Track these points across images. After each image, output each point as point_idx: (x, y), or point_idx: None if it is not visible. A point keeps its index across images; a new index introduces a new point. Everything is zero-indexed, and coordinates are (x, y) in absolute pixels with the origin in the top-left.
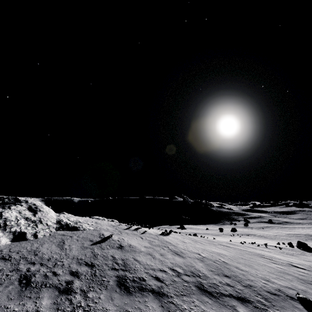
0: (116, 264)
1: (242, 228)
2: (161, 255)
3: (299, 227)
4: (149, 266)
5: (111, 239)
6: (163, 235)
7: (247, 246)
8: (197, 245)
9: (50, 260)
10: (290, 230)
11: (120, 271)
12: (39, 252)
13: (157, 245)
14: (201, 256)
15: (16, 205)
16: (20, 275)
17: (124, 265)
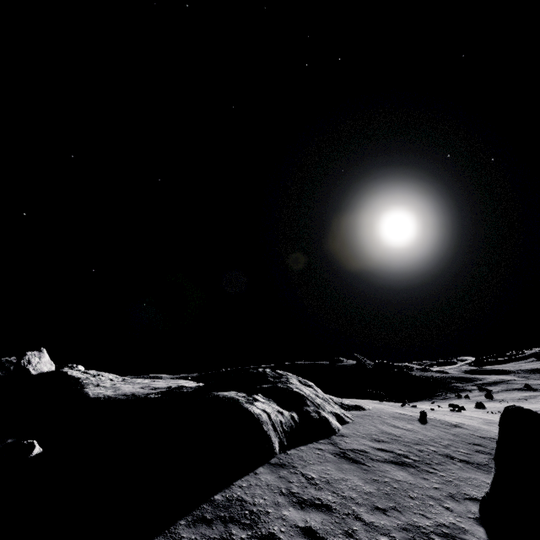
0: None
1: (489, 403)
2: None
3: None
4: None
5: (424, 417)
6: (457, 412)
7: None
8: None
9: (425, 440)
10: None
11: None
12: (393, 434)
13: (487, 422)
14: None
15: (289, 379)
16: (439, 455)
17: None
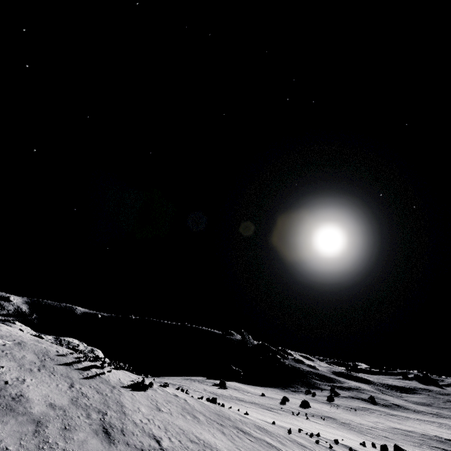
0: None
1: (322, 404)
2: (63, 428)
3: (415, 419)
4: None
5: None
6: (130, 389)
7: (292, 439)
8: (179, 420)
9: None
10: (399, 422)
11: None
12: None
13: (82, 407)
14: (158, 445)
15: None
16: None
17: None
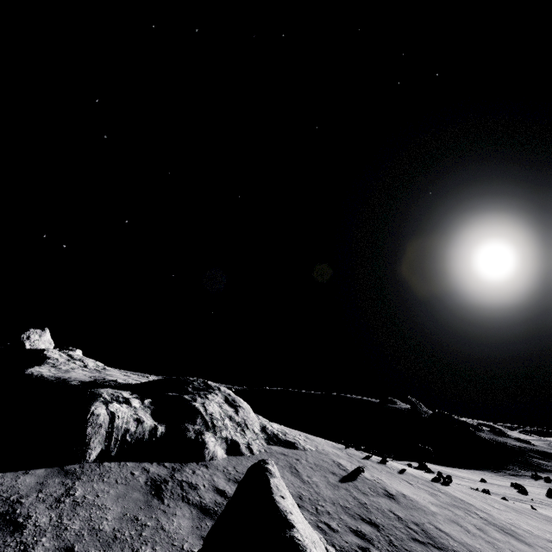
0: (412, 531)
1: None
2: (477, 528)
3: None
4: (477, 550)
5: (361, 475)
6: (440, 484)
7: None
8: (528, 520)
9: (303, 499)
10: None
11: (431, 547)
12: None
13: (452, 505)
14: None
15: (211, 394)
16: None
17: (428, 536)
